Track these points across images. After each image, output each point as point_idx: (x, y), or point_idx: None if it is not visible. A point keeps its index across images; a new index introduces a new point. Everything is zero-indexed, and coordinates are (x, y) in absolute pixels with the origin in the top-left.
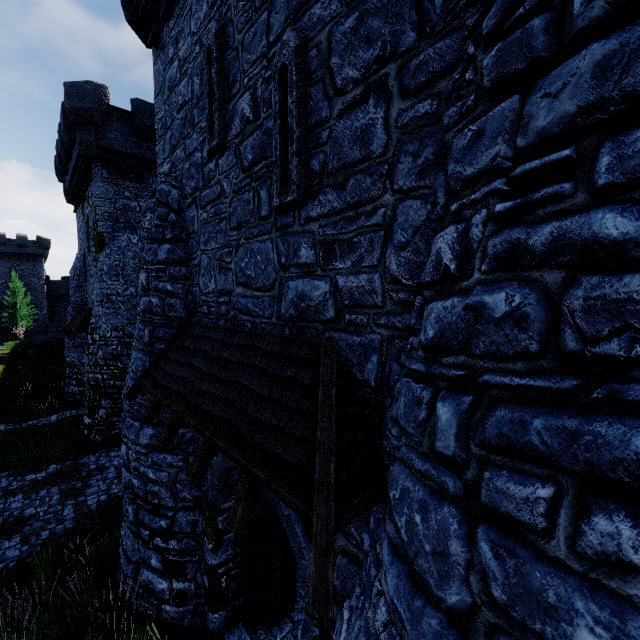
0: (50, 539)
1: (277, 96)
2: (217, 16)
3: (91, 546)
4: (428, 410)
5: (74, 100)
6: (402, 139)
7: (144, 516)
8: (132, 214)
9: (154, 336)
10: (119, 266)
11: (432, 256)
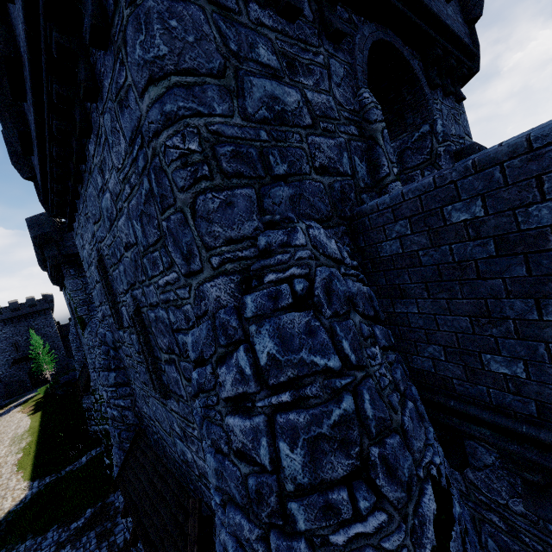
0: None
1: (135, 331)
2: (97, 246)
3: None
4: None
5: (36, 229)
6: (191, 400)
7: None
8: None
9: (121, 438)
10: None
11: None
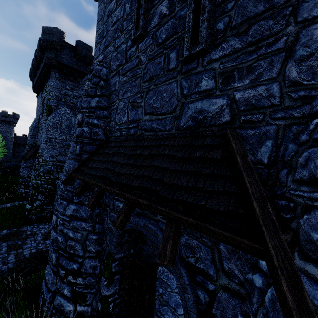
0: None
1: None
2: None
3: (23, 280)
4: None
5: (46, 35)
6: None
7: (63, 261)
8: (69, 98)
9: (82, 150)
10: (58, 123)
11: None
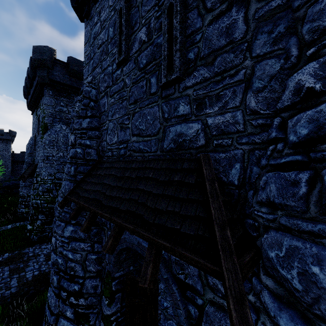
0: (1, 300)
1: (166, 21)
2: None
3: (27, 304)
4: (308, 186)
5: (37, 54)
6: (258, 25)
7: (64, 283)
8: (64, 114)
9: (77, 171)
10: (55, 141)
11: (290, 88)
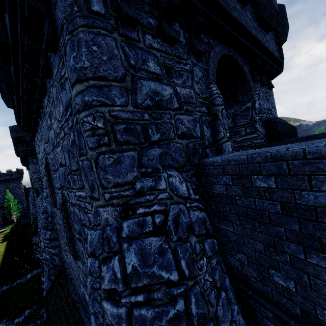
0: None
1: (62, 214)
2: (46, 156)
3: None
4: None
5: (14, 133)
6: None
7: None
8: None
9: (50, 272)
10: None
11: None
